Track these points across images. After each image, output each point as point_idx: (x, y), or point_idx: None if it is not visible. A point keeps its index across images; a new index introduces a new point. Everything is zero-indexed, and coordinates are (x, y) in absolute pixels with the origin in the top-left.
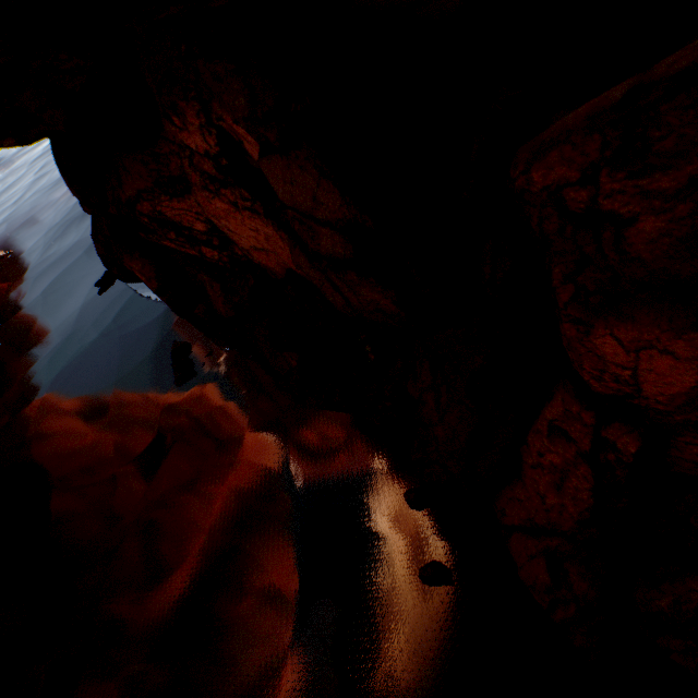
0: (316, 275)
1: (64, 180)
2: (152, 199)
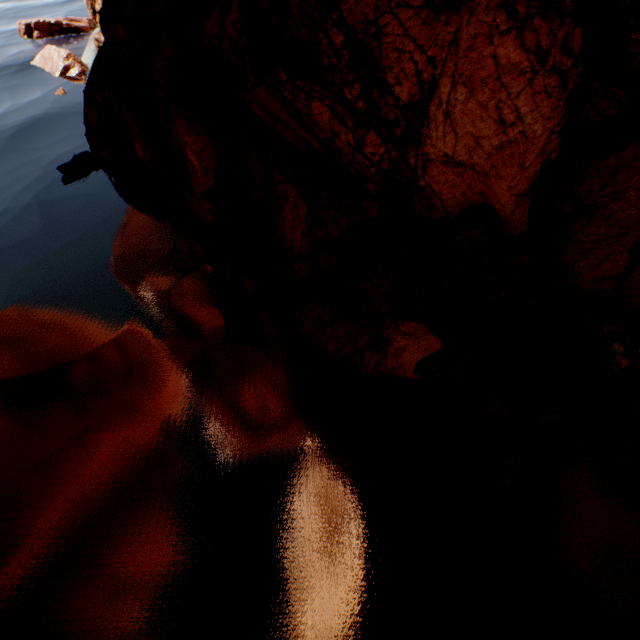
0: (634, 218)
1: None
2: None
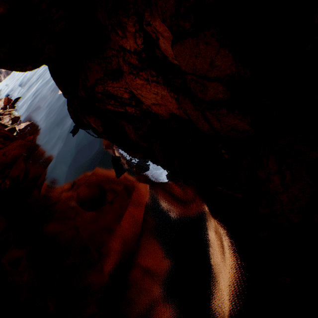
0: (195, 113)
1: (55, 82)
2: (103, 83)
